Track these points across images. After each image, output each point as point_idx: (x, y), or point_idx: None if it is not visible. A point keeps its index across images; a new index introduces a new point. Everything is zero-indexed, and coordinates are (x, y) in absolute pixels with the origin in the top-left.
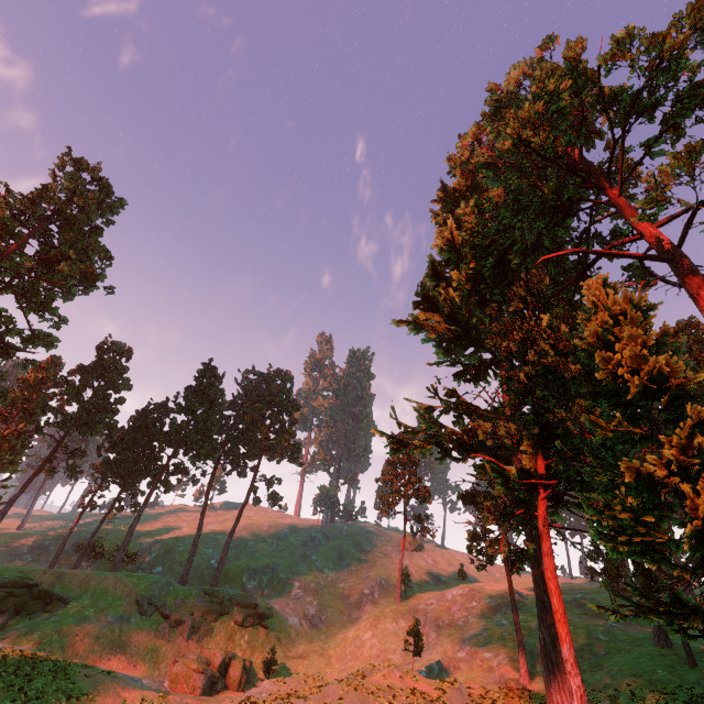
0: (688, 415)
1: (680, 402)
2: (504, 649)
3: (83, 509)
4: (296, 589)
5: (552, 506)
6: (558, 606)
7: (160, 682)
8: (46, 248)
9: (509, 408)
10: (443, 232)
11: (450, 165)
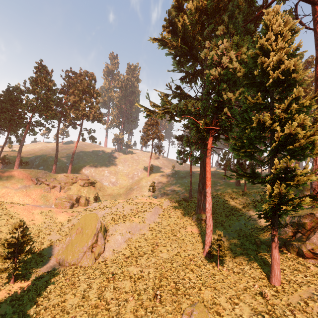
0: (289, 96)
1: (290, 88)
2: (184, 189)
3: None
4: (106, 173)
5: (214, 140)
6: (208, 176)
7: (50, 206)
8: None
9: (205, 94)
10: None
11: None
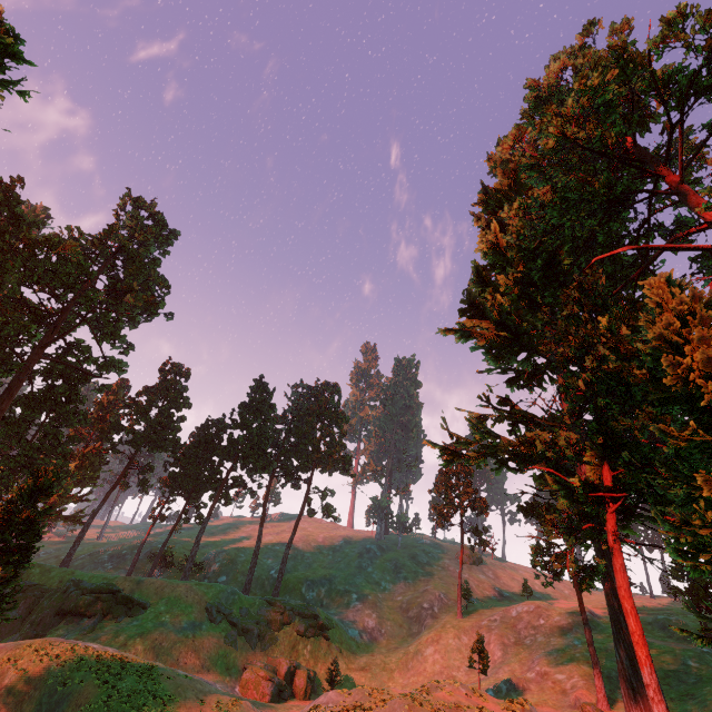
0: None
1: None
2: (578, 671)
3: (153, 521)
4: (354, 601)
5: (623, 520)
6: (635, 627)
7: (231, 687)
8: (113, 281)
9: (569, 417)
10: (487, 236)
11: (490, 165)
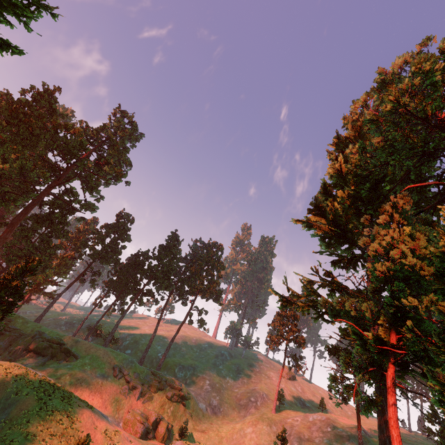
0: None
1: None
2: None
3: (94, 306)
4: (207, 385)
5: (400, 371)
6: None
7: (117, 422)
8: (100, 157)
9: (371, 291)
10: (334, 165)
11: (344, 122)
